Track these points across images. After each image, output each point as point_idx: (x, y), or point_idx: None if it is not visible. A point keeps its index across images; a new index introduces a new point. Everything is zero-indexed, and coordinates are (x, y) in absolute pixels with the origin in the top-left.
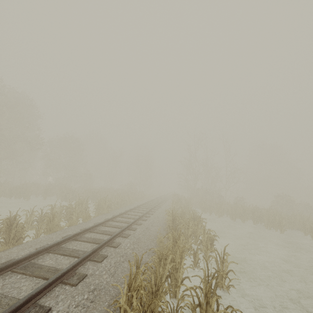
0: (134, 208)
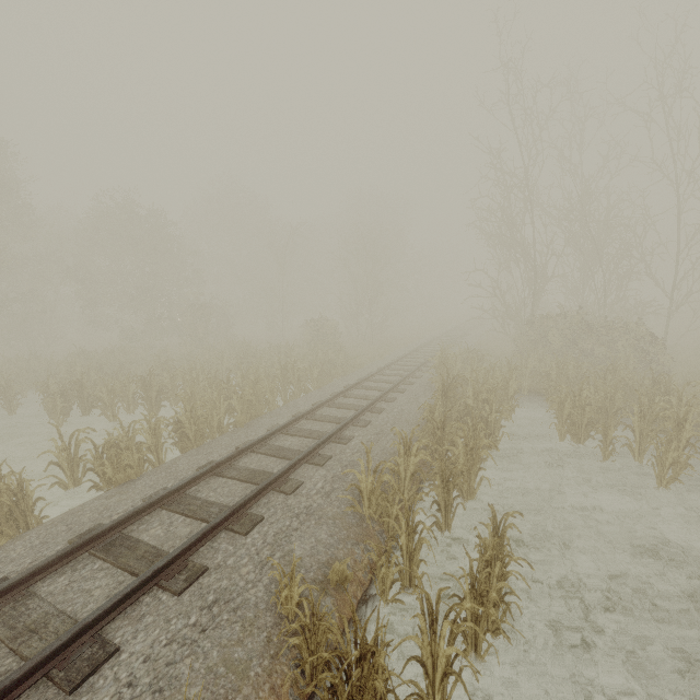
0: (162, 499)
